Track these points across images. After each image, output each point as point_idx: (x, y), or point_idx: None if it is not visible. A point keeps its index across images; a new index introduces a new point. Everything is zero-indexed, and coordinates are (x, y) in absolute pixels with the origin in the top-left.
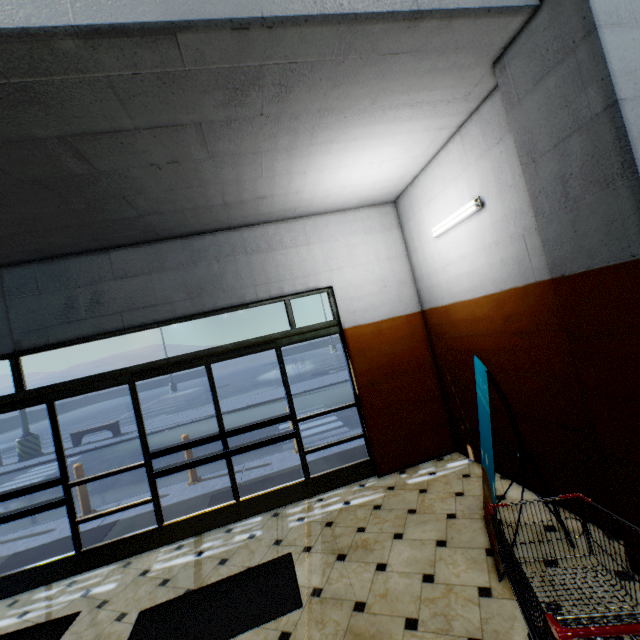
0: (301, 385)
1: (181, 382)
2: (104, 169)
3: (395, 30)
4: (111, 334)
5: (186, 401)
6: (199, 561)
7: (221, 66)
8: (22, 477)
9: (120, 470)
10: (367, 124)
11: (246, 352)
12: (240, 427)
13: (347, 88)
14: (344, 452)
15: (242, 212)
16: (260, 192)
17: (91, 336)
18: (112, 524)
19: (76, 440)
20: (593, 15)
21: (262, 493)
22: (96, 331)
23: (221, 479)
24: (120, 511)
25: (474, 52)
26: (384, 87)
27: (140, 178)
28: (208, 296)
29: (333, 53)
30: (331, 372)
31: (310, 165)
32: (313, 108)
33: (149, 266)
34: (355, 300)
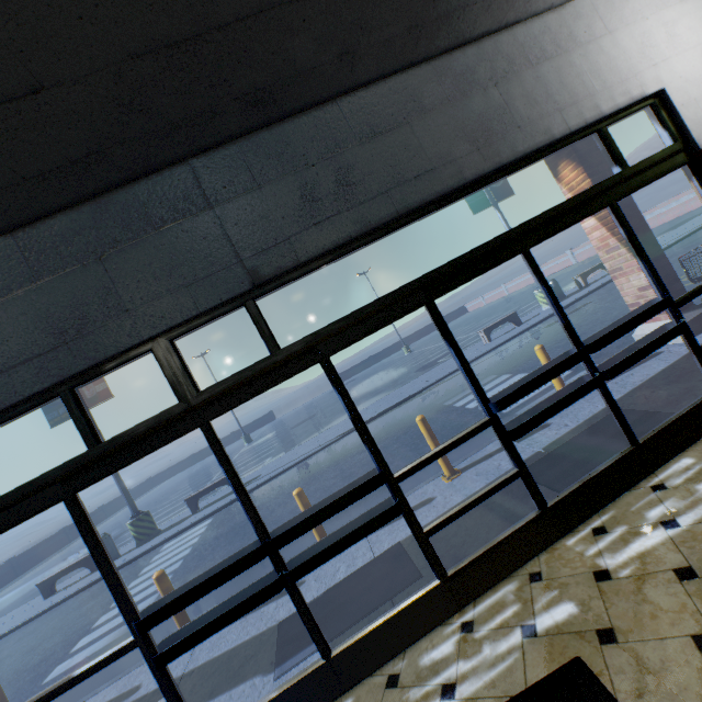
0: (424, 378)
1: None
2: None
3: None
4: (377, 233)
5: (280, 442)
6: (695, 531)
7: None
8: (159, 557)
9: (459, 439)
10: None
11: (572, 219)
12: (593, 338)
13: None
14: (663, 374)
15: None
16: None
17: (352, 241)
18: (398, 548)
19: (193, 506)
20: None
21: (666, 425)
22: (360, 228)
23: (494, 460)
24: (480, 502)
25: None
26: None
27: None
28: (499, 140)
29: None
30: (442, 360)
31: None
32: None
33: (401, 112)
34: (701, 103)
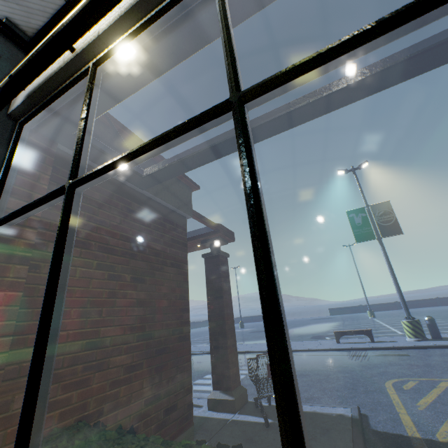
0: None
1: (257, 321)
2: None
3: None
4: None
5: None
6: None
7: None
8: None
9: None
10: None
11: None
12: None
13: None
14: None
15: None
16: None
17: None
18: None
19: None
20: None
21: None
22: None
23: None
24: None
25: None
26: None
27: None
28: None
29: None
30: (325, 338)
31: None
32: None
33: None
34: None
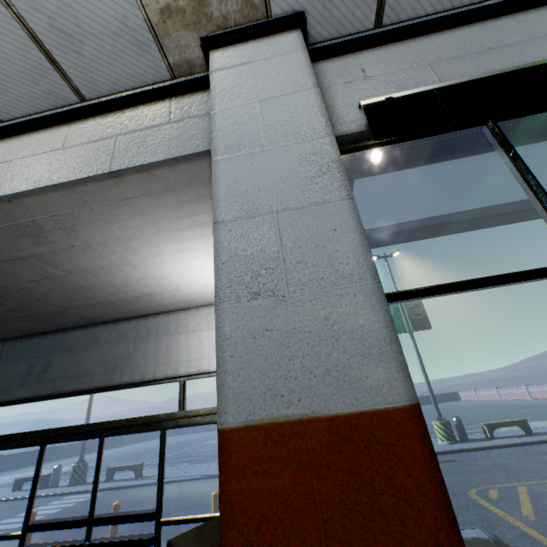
0: None
1: None
2: (4, 285)
3: (108, 185)
4: (46, 397)
5: (215, 451)
6: None
7: (6, 225)
8: (53, 503)
9: (1, 536)
10: (175, 242)
11: (135, 429)
12: (111, 514)
13: (121, 223)
14: None
15: (145, 304)
16: (143, 291)
17: (33, 397)
18: None
19: (109, 474)
20: (212, 151)
21: None
22: (36, 394)
23: None
24: None
25: (206, 185)
26: (153, 218)
27: (35, 288)
28: (119, 371)
29: (77, 206)
30: None
31: (162, 271)
32: (110, 238)
33: (88, 343)
34: None
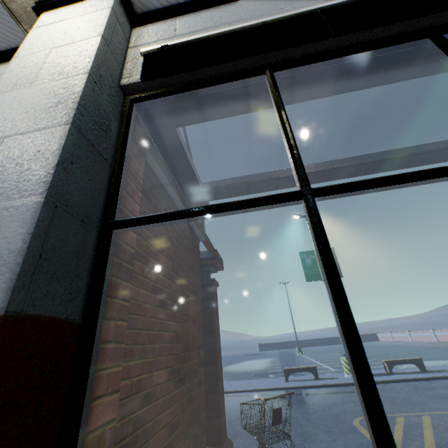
0: (231, 384)
1: None
2: None
3: None
4: None
5: None
6: None
7: None
8: None
9: None
10: None
11: None
12: None
13: None
14: None
15: None
16: None
17: None
18: None
19: None
20: None
21: None
22: None
23: None
24: None
25: None
26: None
27: None
28: None
29: None
30: (269, 375)
31: None
32: None
33: None
34: None
